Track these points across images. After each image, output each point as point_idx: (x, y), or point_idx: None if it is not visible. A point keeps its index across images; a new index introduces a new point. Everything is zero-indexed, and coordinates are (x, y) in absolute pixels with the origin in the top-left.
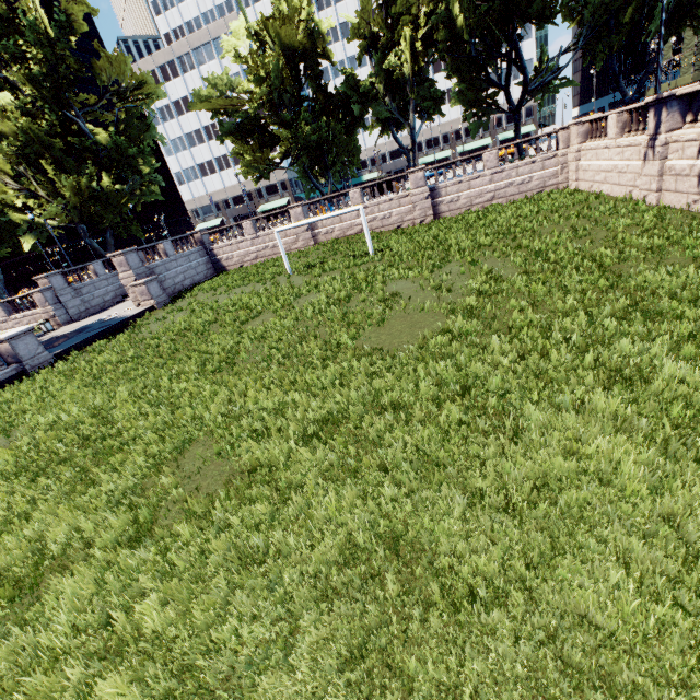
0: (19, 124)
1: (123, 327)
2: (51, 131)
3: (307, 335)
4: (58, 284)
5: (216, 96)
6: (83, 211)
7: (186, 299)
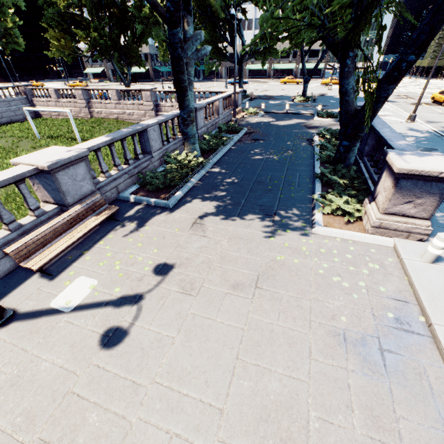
0: None
1: None
2: None
3: None
4: None
5: None
6: None
7: None
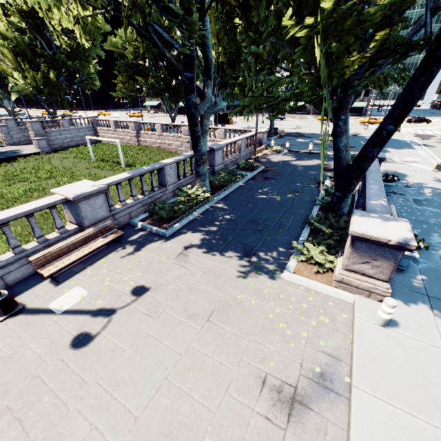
0: (13, 35)
1: (15, 159)
2: (31, 42)
3: None
4: (11, 125)
5: (119, 44)
6: (38, 89)
7: (57, 153)
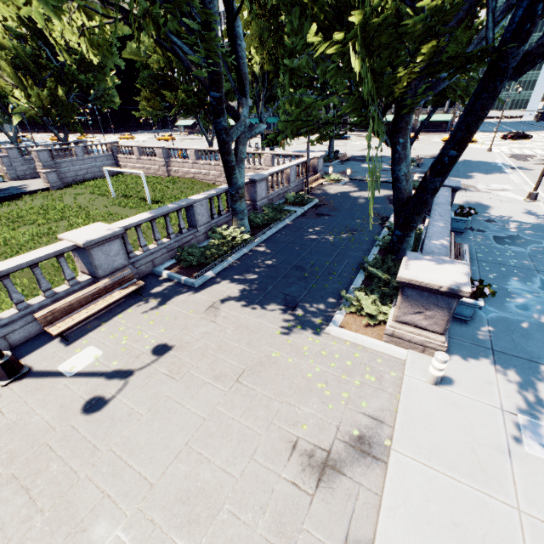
0: (12, 44)
1: (20, 197)
2: (33, 52)
3: (1, 248)
4: (13, 155)
5: (142, 50)
6: (45, 110)
7: (70, 189)
